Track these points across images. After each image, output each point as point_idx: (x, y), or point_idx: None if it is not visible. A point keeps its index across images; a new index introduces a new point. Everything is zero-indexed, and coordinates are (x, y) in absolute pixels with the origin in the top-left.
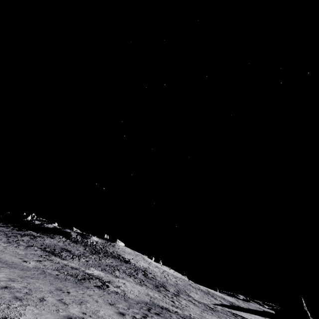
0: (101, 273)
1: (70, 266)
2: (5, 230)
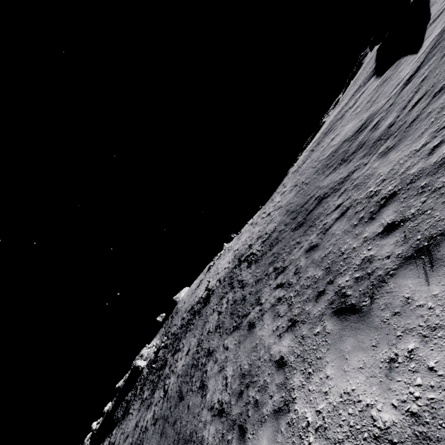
0: None
1: None
2: None
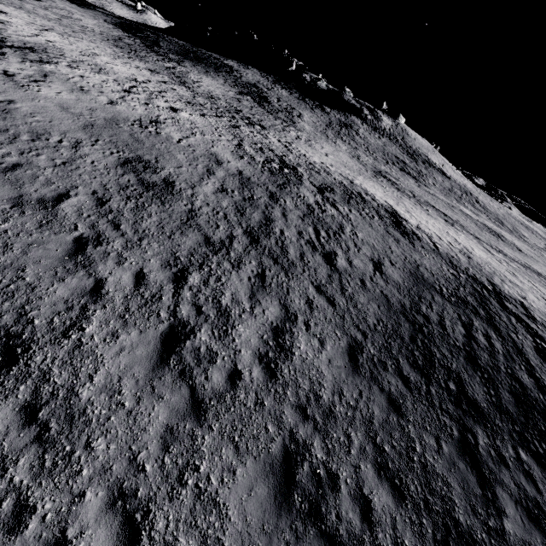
0: (470, 213)
1: (457, 208)
2: (324, 117)
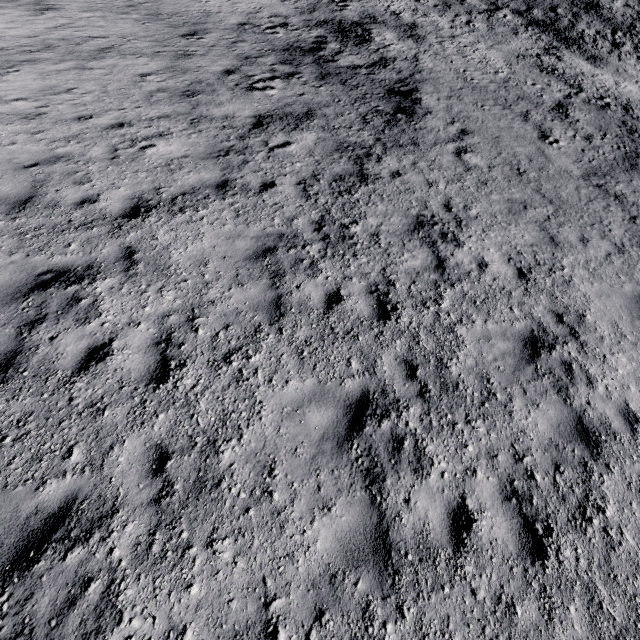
0: None
1: (638, 112)
2: None
